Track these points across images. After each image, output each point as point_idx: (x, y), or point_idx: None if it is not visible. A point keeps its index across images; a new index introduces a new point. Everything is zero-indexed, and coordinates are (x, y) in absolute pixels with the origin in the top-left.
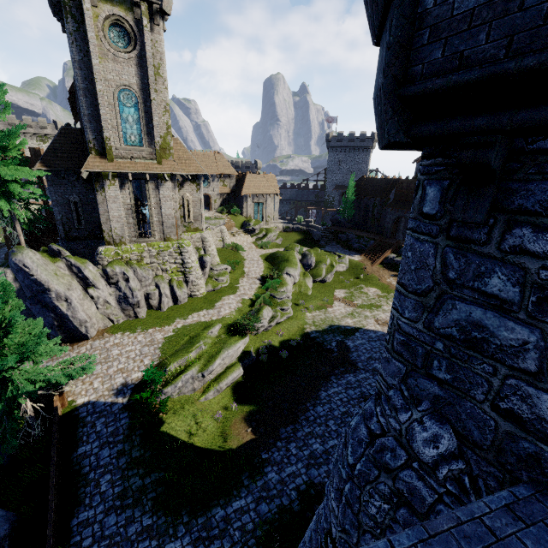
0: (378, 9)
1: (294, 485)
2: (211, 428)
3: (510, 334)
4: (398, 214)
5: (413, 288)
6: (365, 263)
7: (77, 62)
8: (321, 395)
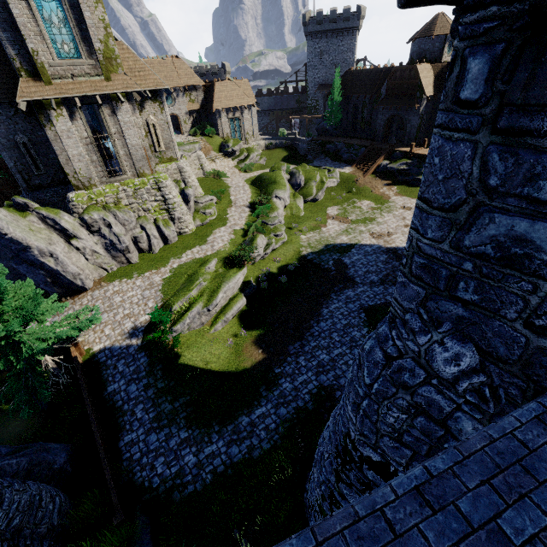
0: None
1: (306, 391)
2: (225, 354)
3: None
4: (391, 112)
5: (440, 202)
6: (356, 174)
7: None
8: (323, 312)
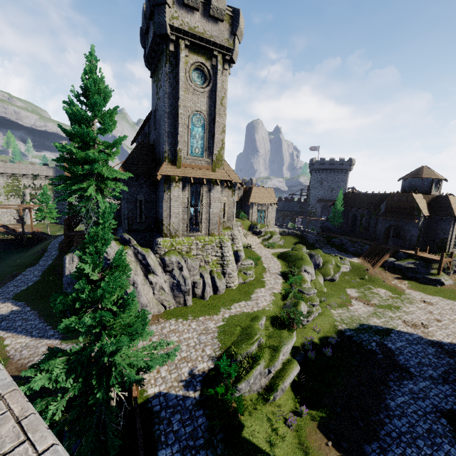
0: None
1: None
2: (288, 437)
3: None
4: (390, 223)
5: None
6: (365, 265)
7: (167, 94)
8: (390, 404)
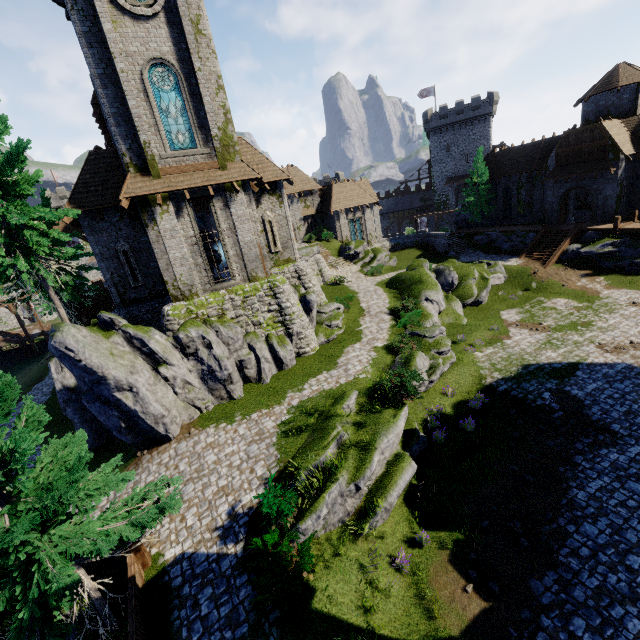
0: None
1: None
2: (397, 590)
3: None
4: (567, 185)
5: None
6: (531, 266)
7: (84, 37)
8: (576, 497)
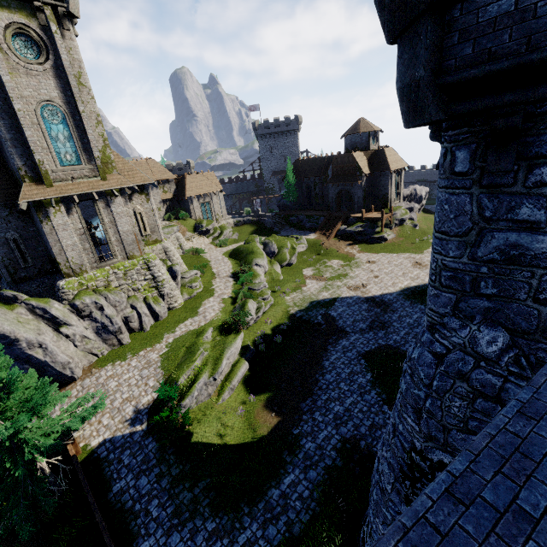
0: (405, 18)
1: (331, 447)
2: (238, 424)
3: (541, 245)
4: (339, 188)
5: (455, 232)
6: (321, 239)
7: None
8: (325, 364)
